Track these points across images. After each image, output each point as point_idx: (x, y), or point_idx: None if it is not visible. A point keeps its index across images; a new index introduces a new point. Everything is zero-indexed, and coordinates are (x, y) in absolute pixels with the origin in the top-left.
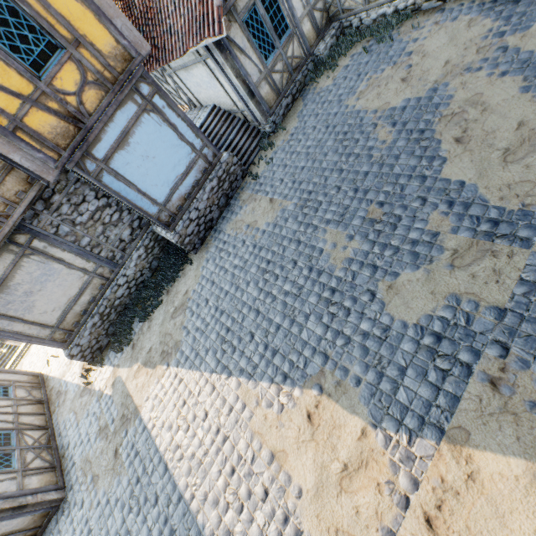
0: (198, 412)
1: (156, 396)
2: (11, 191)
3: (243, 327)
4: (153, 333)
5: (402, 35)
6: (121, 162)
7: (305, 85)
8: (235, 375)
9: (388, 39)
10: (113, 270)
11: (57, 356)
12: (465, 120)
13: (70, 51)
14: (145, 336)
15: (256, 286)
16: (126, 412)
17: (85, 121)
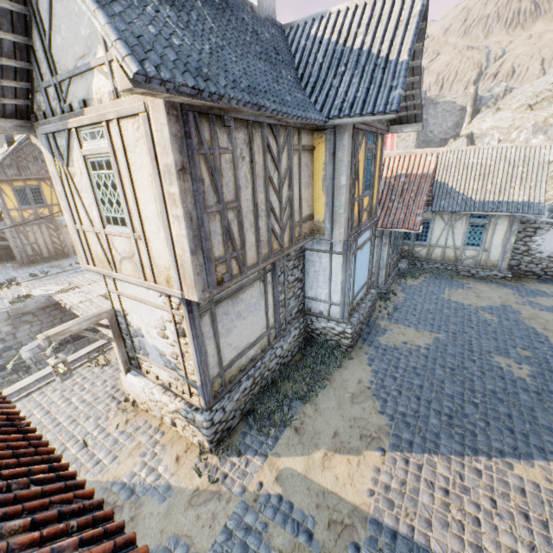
0: (477, 499)
1: (387, 487)
2: (304, 229)
3: (468, 414)
4: (330, 416)
5: (456, 279)
6: (357, 255)
7: (394, 279)
8: (497, 456)
9: (449, 277)
10: (276, 336)
11: (87, 443)
12: (539, 322)
13: (370, 193)
14: (315, 419)
15: (455, 384)
16: (335, 516)
17: (361, 223)
